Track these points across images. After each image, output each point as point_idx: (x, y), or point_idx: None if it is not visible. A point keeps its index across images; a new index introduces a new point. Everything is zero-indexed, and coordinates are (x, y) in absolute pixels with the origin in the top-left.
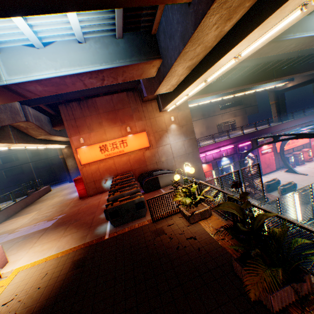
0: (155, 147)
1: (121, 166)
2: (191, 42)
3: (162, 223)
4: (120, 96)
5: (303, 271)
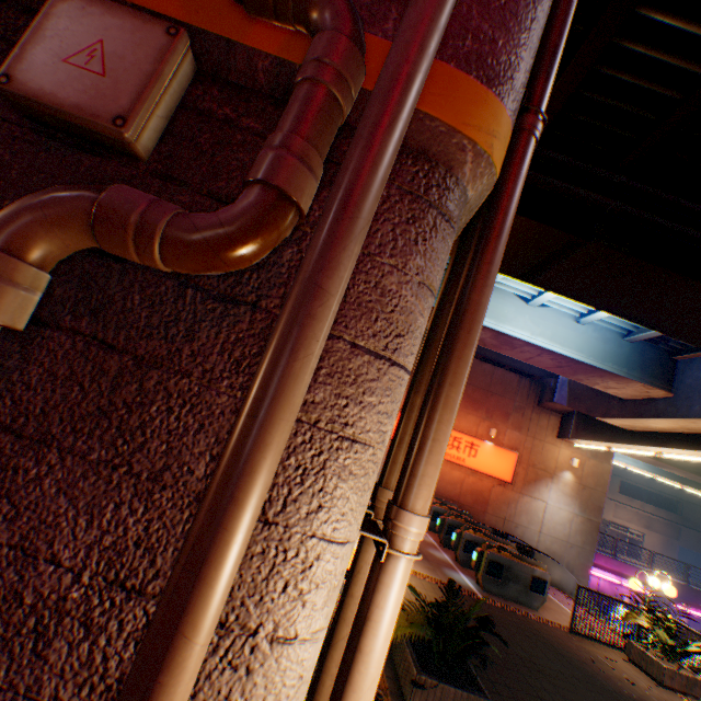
0: (516, 490)
1: (444, 482)
2: None
3: (587, 644)
4: (506, 376)
5: None
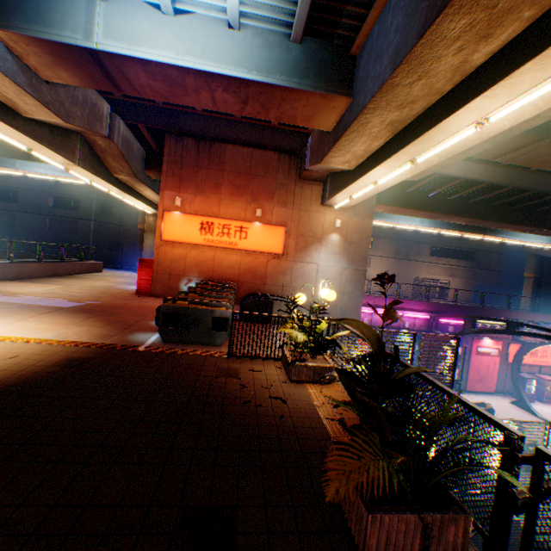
0: (290, 260)
1: (223, 268)
2: (406, 66)
3: (242, 363)
4: (266, 156)
5: (460, 506)
